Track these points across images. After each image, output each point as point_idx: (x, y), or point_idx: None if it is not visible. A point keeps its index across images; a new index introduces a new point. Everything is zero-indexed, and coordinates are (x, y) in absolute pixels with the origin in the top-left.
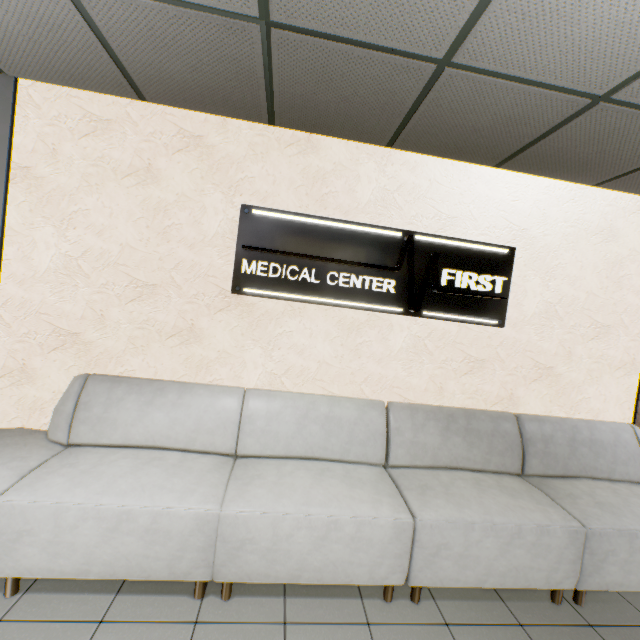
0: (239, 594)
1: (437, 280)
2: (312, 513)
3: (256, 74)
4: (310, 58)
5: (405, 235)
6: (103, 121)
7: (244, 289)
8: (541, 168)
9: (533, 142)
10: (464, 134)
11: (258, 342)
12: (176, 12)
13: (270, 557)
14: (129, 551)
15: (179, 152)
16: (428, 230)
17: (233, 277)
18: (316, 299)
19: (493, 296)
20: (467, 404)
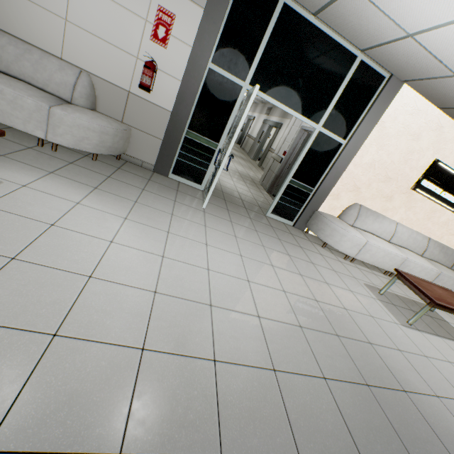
0: (390, 277)
1: None
2: (423, 264)
3: None
4: None
5: None
6: (417, 111)
7: (417, 190)
8: None
9: None
10: None
11: (405, 207)
12: None
13: (409, 271)
14: (385, 261)
15: (431, 131)
16: None
17: (416, 184)
18: (434, 199)
19: None
20: (444, 244)
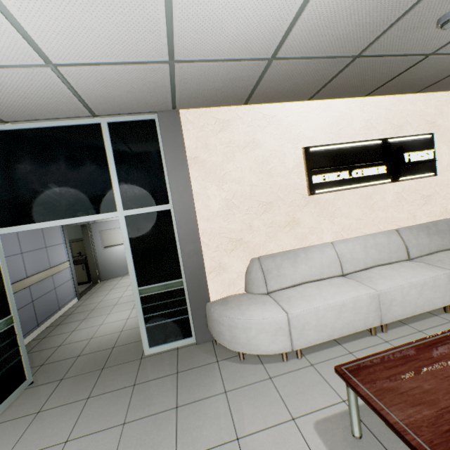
0: (387, 329)
1: (404, 160)
2: (413, 281)
3: (327, 79)
4: (364, 66)
5: (382, 141)
6: (225, 122)
7: (316, 191)
8: (439, 88)
9: (444, 77)
10: (412, 82)
11: (326, 217)
12: (315, 62)
13: (403, 306)
14: (347, 320)
15: (265, 128)
16: (390, 135)
17: (309, 187)
18: (350, 187)
19: (431, 161)
20: (427, 220)
